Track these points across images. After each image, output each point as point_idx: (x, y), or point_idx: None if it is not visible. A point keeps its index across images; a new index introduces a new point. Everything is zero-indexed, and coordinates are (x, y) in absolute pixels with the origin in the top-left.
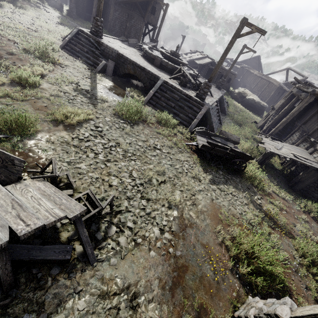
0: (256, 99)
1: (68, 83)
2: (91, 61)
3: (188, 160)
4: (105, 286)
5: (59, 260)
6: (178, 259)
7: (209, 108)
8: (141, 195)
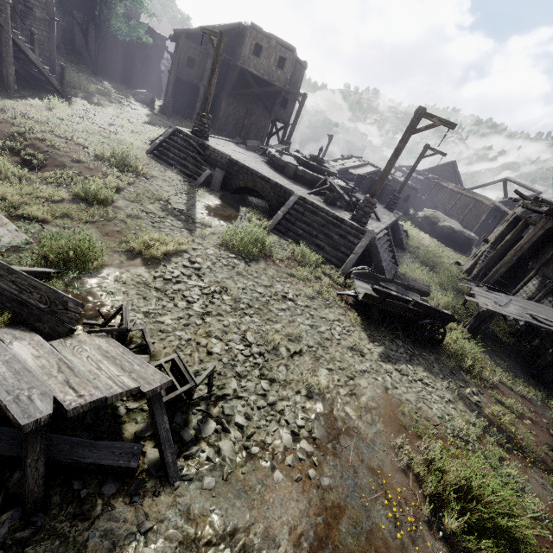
0: (456, 226)
1: (154, 199)
2: (189, 170)
3: (341, 319)
4: (192, 526)
5: (118, 469)
6: (325, 491)
7: (375, 237)
8: (261, 372)
